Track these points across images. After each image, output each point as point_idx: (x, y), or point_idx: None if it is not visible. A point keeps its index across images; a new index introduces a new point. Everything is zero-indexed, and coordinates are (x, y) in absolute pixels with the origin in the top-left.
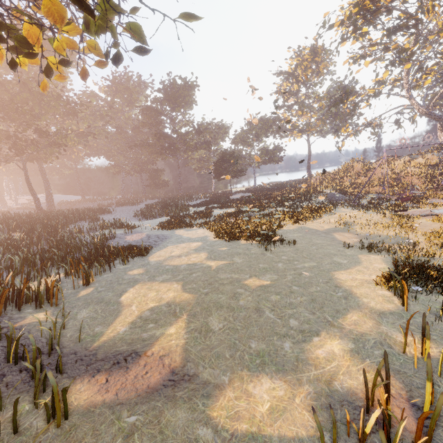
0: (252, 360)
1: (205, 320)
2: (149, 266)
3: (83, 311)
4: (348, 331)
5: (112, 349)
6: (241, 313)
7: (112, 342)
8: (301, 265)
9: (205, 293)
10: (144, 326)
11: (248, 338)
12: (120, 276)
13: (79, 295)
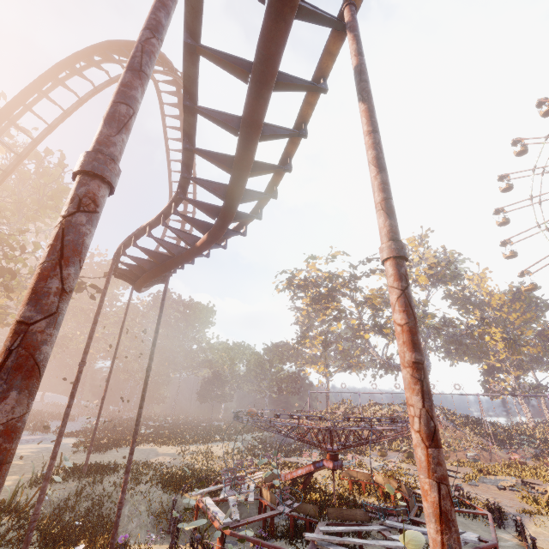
0: None
1: None
2: None
3: None
4: None
5: None
6: None
7: None
8: None
9: None
10: None
11: None
12: None
13: None
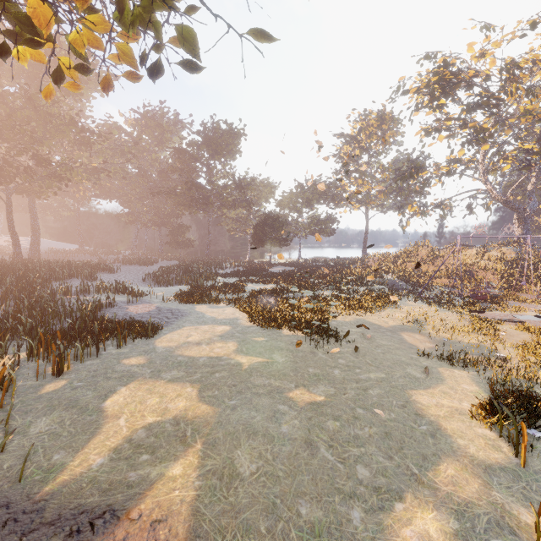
0: (302, 540)
1: (229, 455)
2: (154, 353)
3: (41, 421)
4: (445, 496)
5: (73, 501)
6: (285, 448)
7: (76, 485)
8: (365, 375)
9: (232, 407)
10: (133, 457)
11: (296, 495)
12: (109, 365)
13: (43, 391)
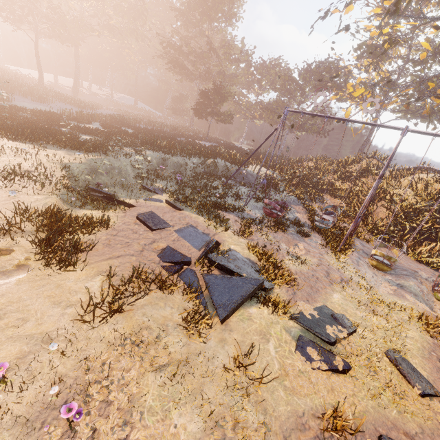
0: None
1: None
2: None
3: None
4: None
5: None
6: None
7: None
8: None
9: None
10: None
11: None
12: None
13: None
